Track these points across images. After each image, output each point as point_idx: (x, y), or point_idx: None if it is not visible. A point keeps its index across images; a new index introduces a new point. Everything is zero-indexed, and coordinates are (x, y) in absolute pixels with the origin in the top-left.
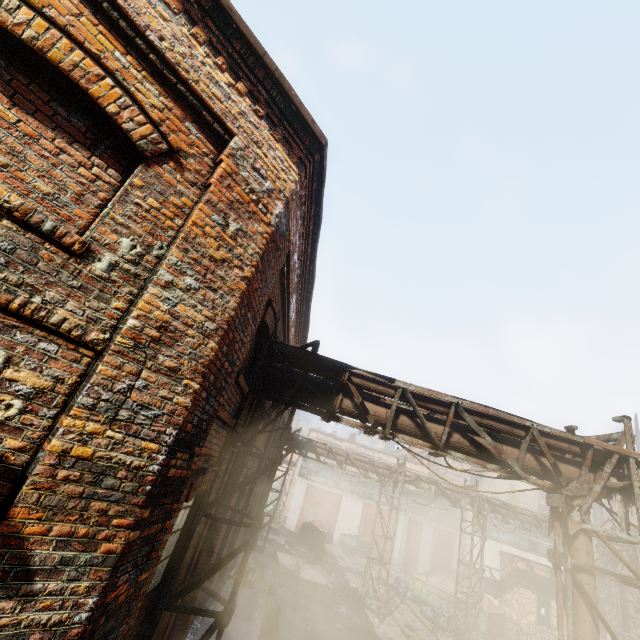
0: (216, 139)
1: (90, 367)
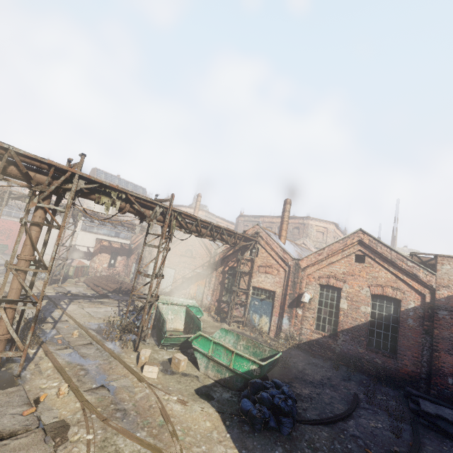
0: None
1: None
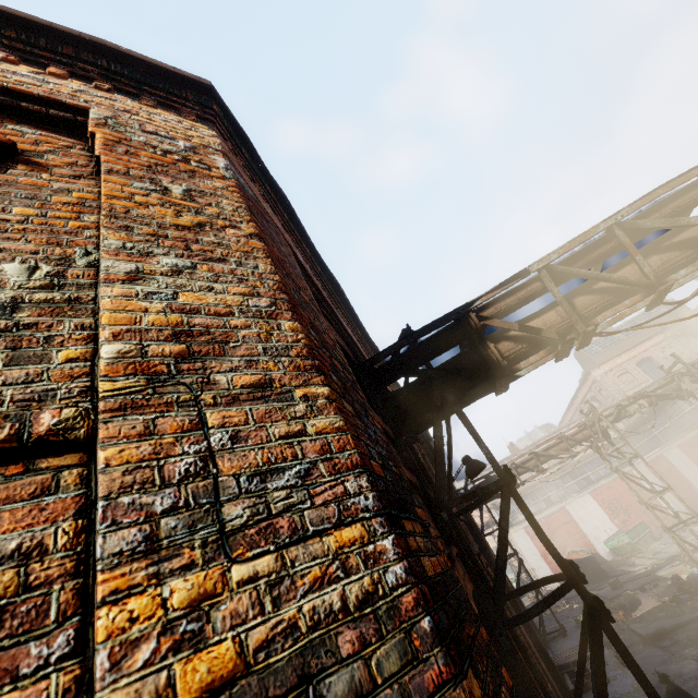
0: (71, 133)
1: (91, 483)
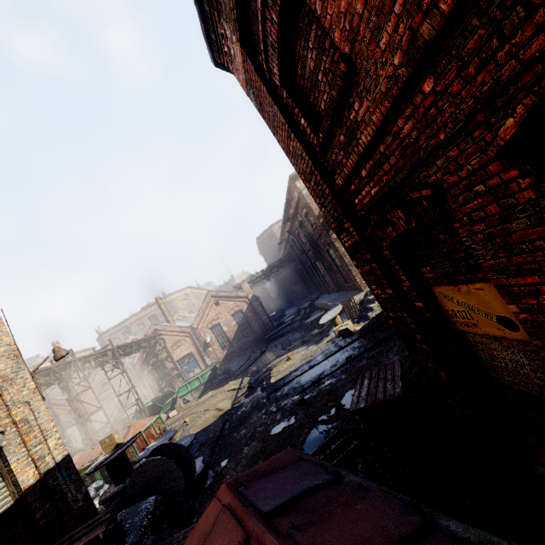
0: None
1: None
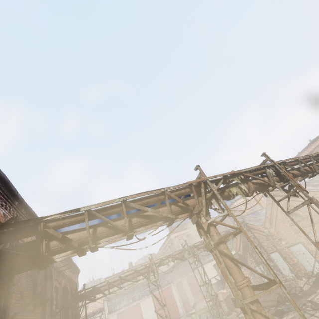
0: None
1: None
